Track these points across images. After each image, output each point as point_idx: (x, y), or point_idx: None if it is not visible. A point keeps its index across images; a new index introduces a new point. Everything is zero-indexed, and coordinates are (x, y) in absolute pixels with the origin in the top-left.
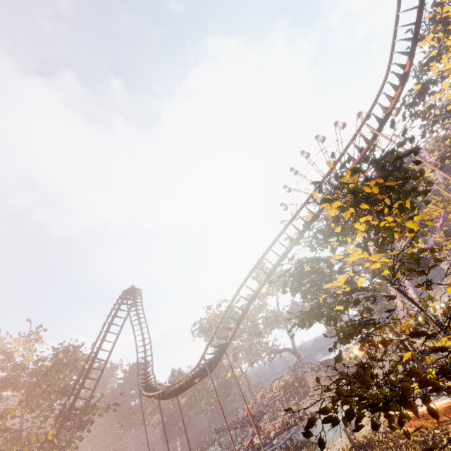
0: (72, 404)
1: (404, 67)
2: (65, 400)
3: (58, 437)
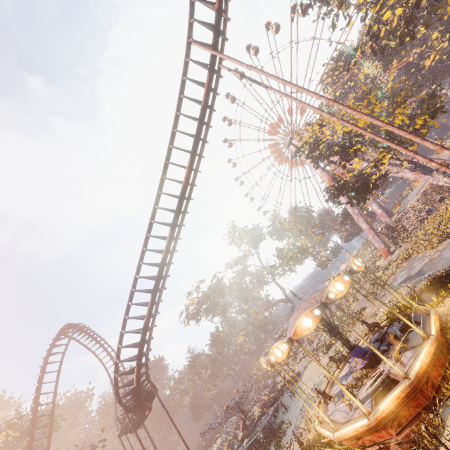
0: None
1: None
2: None
3: None
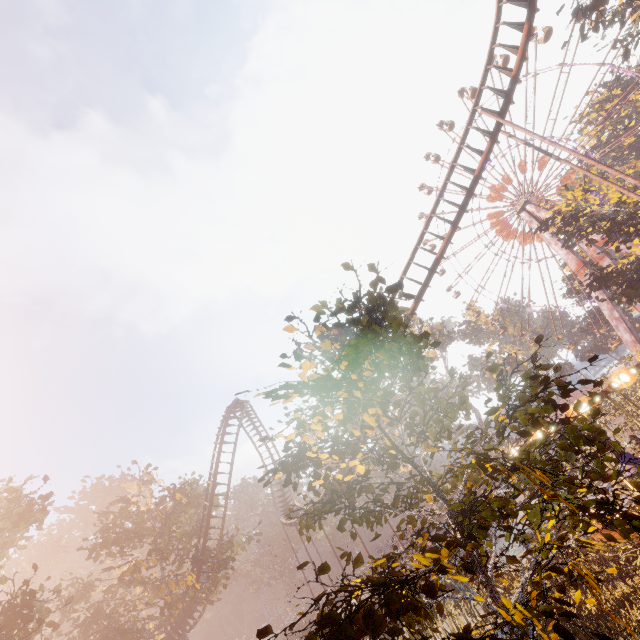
0: (203, 546)
1: None
2: (196, 543)
3: (200, 580)
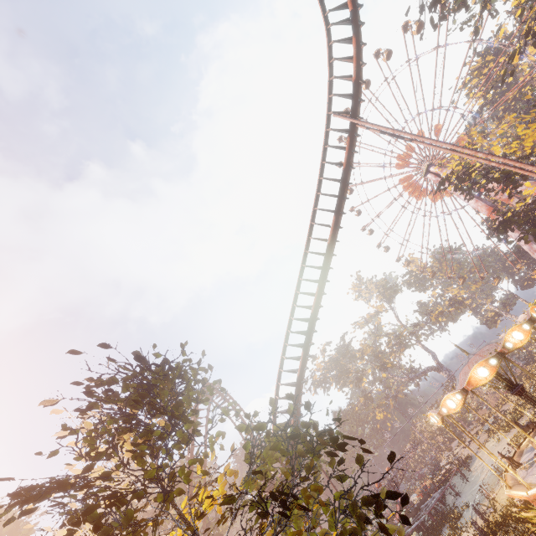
0: None
1: (346, 6)
2: None
3: None
